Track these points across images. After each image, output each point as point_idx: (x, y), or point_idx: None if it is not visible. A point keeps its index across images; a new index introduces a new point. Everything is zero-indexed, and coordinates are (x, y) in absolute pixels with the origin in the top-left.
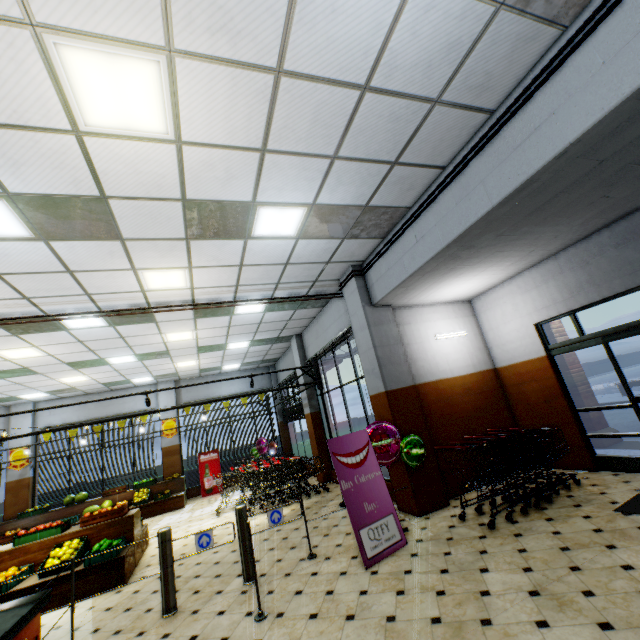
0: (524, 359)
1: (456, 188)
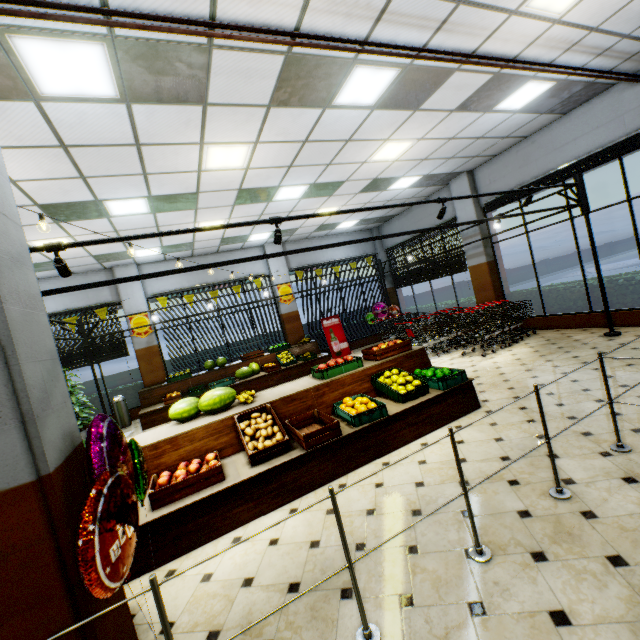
0: None
1: None
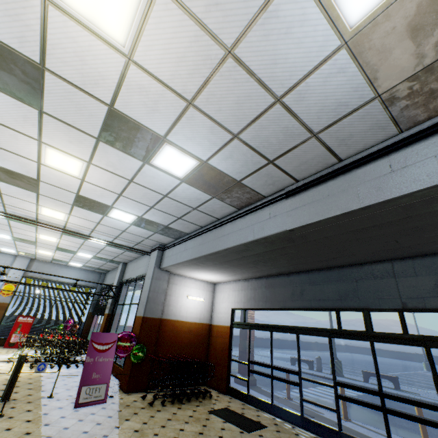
0: (222, 324)
1: (202, 238)
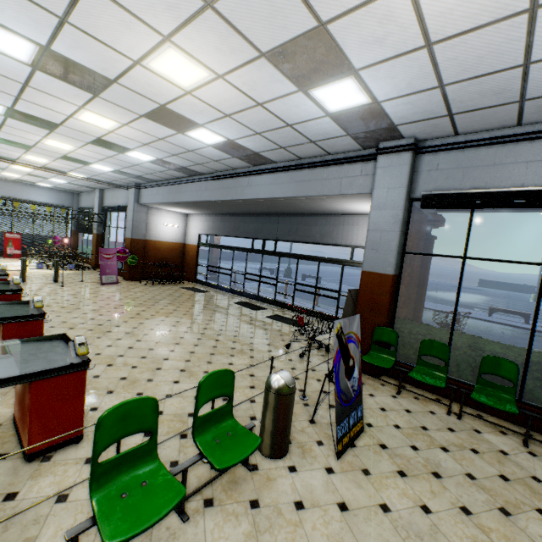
0: (193, 244)
1: (169, 188)
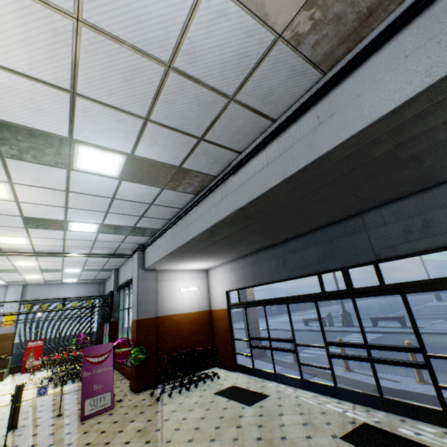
0: (220, 308)
1: (172, 231)
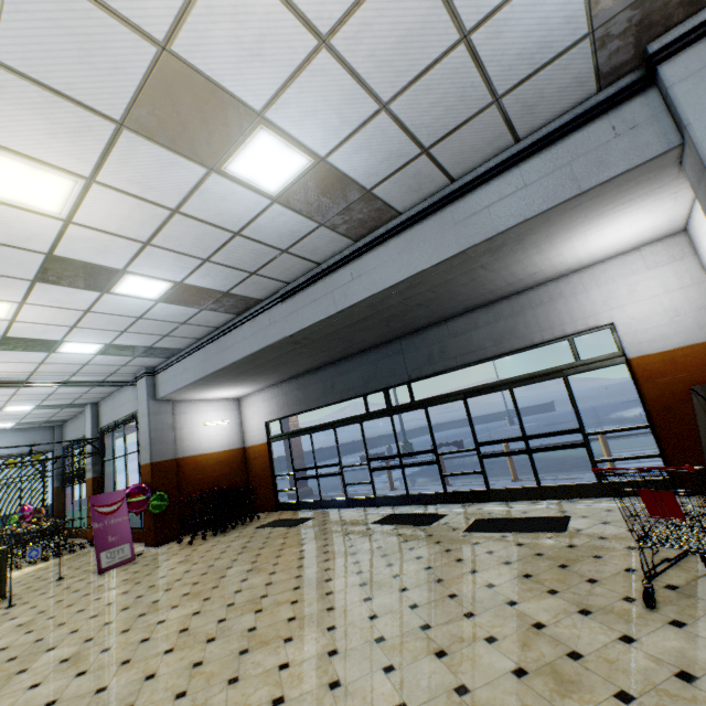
0: (258, 443)
1: (203, 353)
